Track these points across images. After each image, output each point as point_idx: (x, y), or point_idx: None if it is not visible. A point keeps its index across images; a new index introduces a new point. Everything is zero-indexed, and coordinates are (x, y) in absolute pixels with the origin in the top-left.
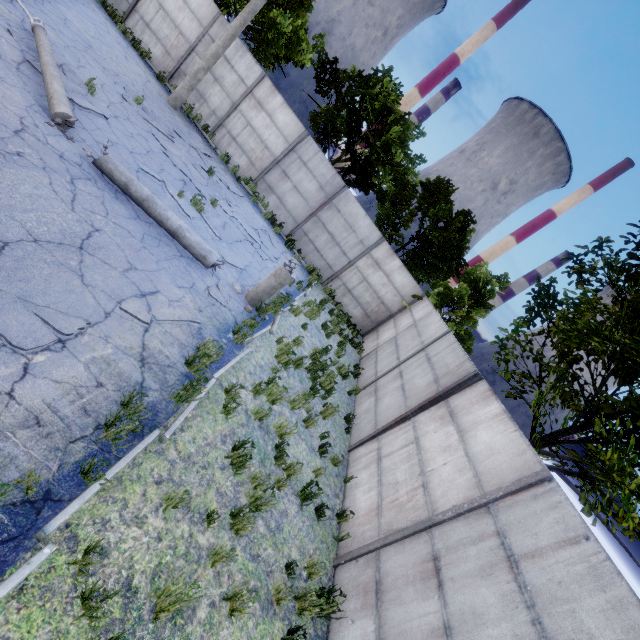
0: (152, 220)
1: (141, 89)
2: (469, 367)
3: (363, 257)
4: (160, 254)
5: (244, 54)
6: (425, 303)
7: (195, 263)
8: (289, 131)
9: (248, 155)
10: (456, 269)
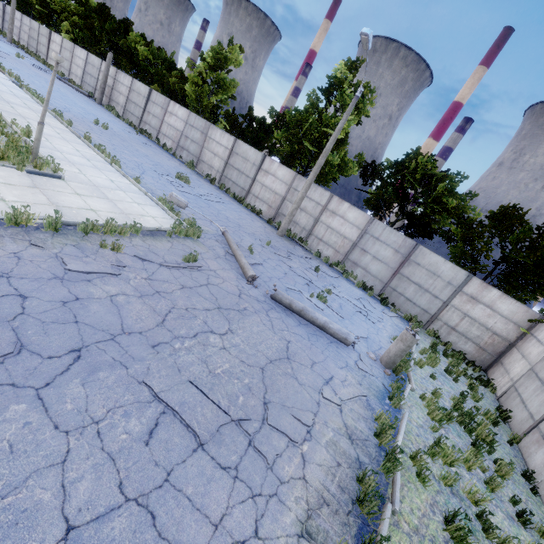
0: (306, 321)
1: (265, 235)
2: None
3: (456, 296)
4: (320, 346)
5: (316, 189)
6: None
7: (339, 344)
8: (359, 222)
9: (333, 247)
10: None
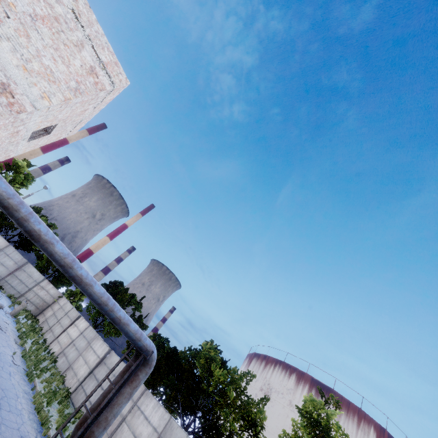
0: None
1: None
2: (79, 314)
3: (36, 286)
4: None
5: None
6: (64, 298)
7: None
8: (1, 244)
9: None
10: None
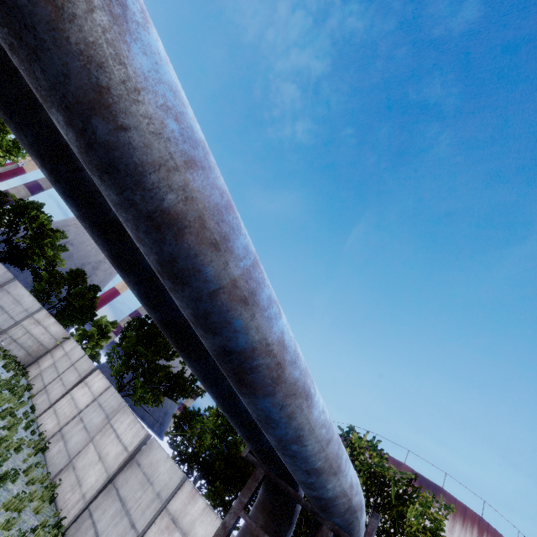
0: None
1: None
2: (93, 366)
3: (27, 319)
4: None
5: None
6: (72, 341)
7: None
8: None
9: None
10: (91, 317)
